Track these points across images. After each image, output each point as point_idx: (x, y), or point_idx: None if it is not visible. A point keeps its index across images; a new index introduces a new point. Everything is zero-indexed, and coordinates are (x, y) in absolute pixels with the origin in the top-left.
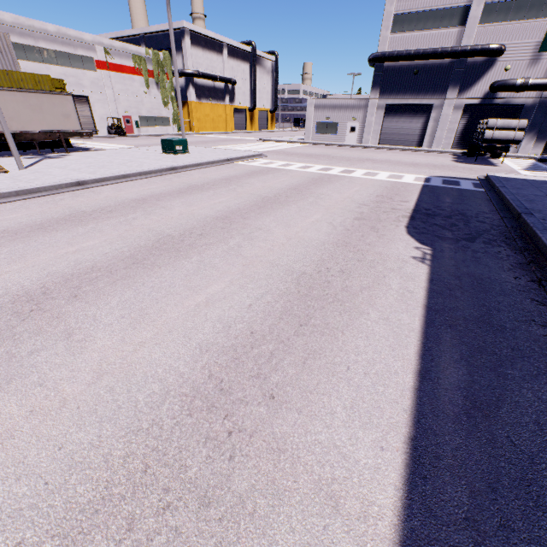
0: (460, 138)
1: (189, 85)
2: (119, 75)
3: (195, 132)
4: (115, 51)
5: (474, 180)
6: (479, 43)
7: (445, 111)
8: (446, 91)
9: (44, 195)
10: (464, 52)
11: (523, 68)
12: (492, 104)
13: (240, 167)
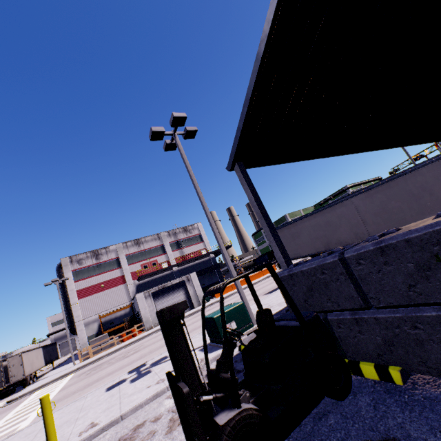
0: None
1: None
2: None
3: None
4: None
5: None
6: None
7: None
8: None
9: None
10: None
11: None
12: None
13: None
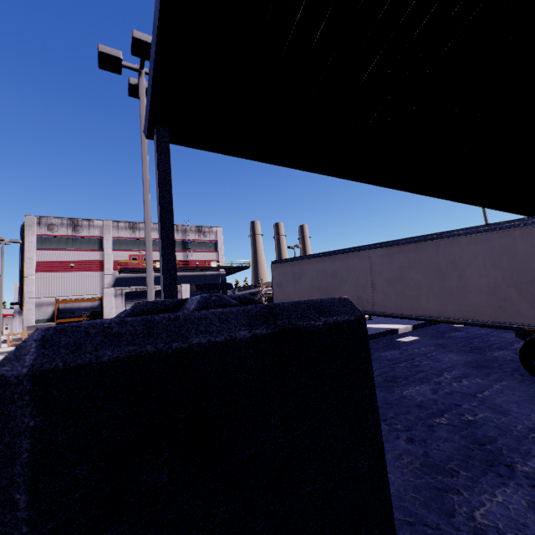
0: None
1: None
2: None
3: None
4: None
5: None
6: None
7: None
8: None
9: None
10: None
11: None
12: None
13: None
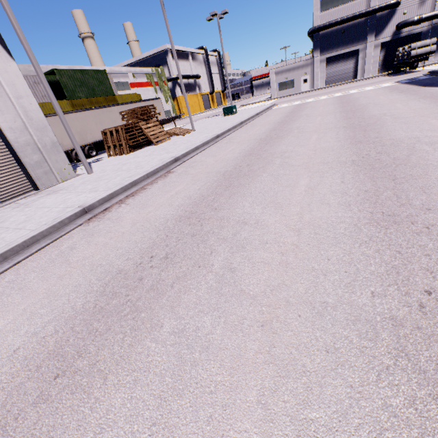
0: (382, 65)
1: (176, 85)
2: (141, 89)
3: (185, 116)
4: (137, 74)
5: (423, 76)
6: (382, 2)
7: (368, 51)
8: (366, 38)
9: (240, 127)
10: (374, 11)
11: (415, 10)
12: (400, 38)
13: (283, 107)
